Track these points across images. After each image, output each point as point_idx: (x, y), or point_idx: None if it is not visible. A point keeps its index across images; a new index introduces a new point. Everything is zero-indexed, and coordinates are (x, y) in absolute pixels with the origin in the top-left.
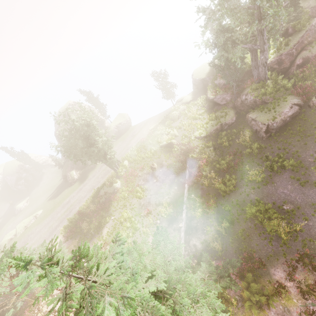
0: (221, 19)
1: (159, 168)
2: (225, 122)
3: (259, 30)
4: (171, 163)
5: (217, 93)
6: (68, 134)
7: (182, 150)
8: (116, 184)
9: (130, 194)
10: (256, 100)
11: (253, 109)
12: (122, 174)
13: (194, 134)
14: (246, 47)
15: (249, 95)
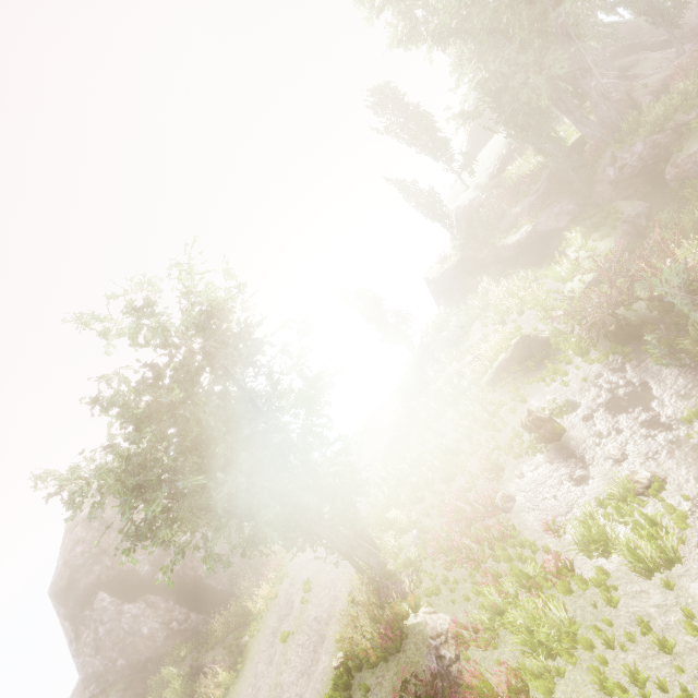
0: (496, 7)
1: (563, 416)
2: (627, 215)
3: (563, 33)
4: (595, 371)
5: (533, 216)
6: (144, 385)
7: (588, 322)
8: (416, 620)
9: (563, 594)
10: (657, 139)
11: (665, 163)
12: (410, 561)
13: (565, 292)
14: (553, 74)
15: (623, 154)
